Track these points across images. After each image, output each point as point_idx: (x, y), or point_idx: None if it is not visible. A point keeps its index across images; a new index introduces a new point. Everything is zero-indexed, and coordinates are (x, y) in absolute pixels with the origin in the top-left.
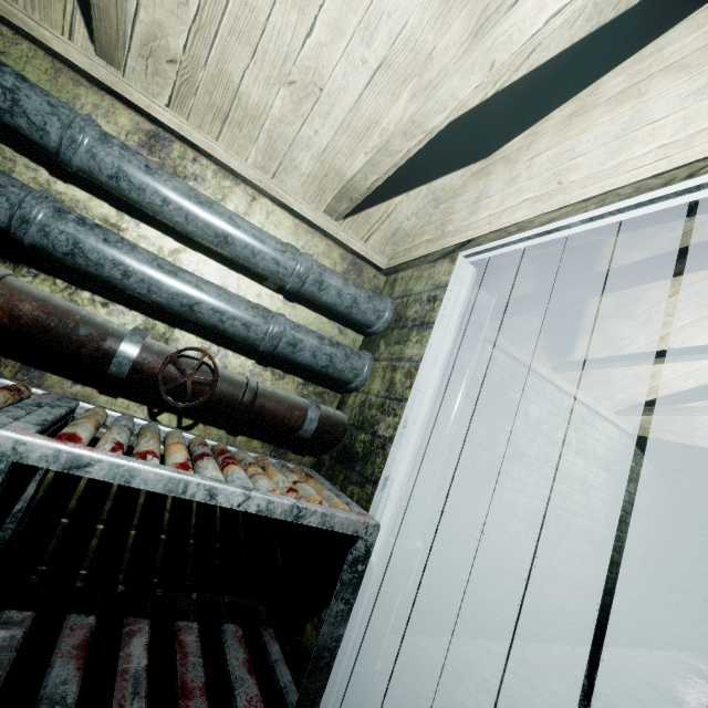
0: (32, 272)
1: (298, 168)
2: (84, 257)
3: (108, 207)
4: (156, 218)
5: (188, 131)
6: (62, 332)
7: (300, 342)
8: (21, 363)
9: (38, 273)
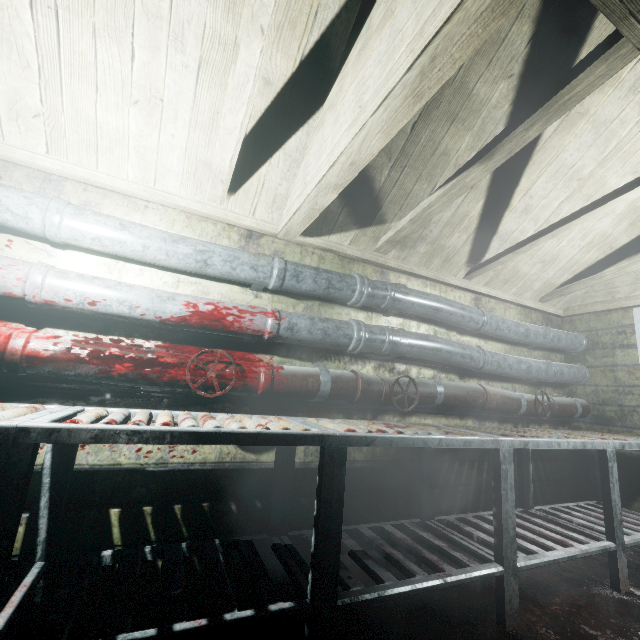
0: (468, 379)
1: (532, 289)
2: (500, 368)
3: (475, 339)
4: (497, 337)
5: (489, 291)
6: (508, 402)
7: (563, 371)
8: (477, 420)
9: (469, 379)
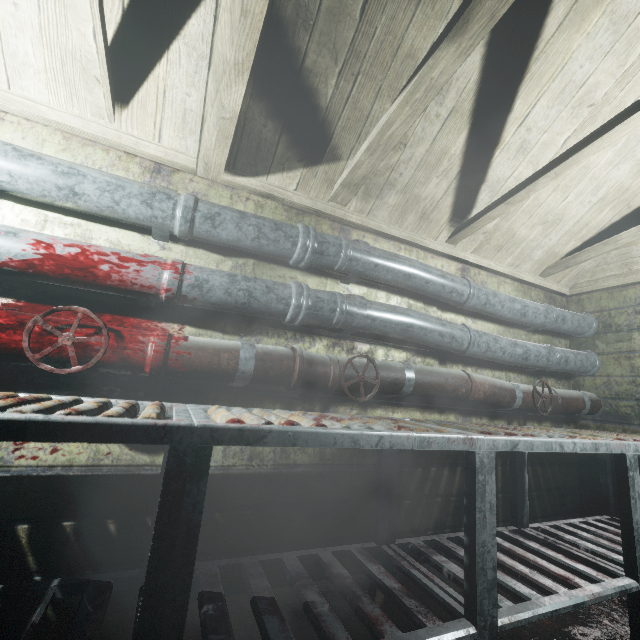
0: (450, 365)
1: (532, 259)
2: (490, 351)
3: (461, 317)
4: (488, 315)
5: (479, 261)
6: (499, 393)
7: (568, 358)
8: (461, 415)
9: (452, 365)
